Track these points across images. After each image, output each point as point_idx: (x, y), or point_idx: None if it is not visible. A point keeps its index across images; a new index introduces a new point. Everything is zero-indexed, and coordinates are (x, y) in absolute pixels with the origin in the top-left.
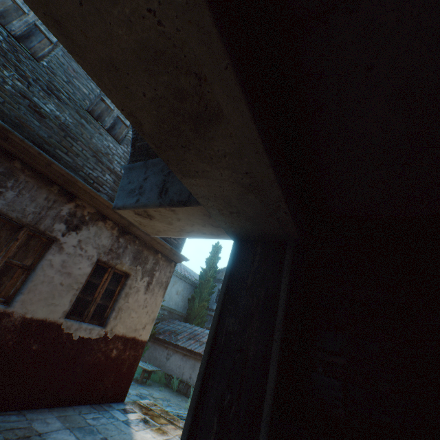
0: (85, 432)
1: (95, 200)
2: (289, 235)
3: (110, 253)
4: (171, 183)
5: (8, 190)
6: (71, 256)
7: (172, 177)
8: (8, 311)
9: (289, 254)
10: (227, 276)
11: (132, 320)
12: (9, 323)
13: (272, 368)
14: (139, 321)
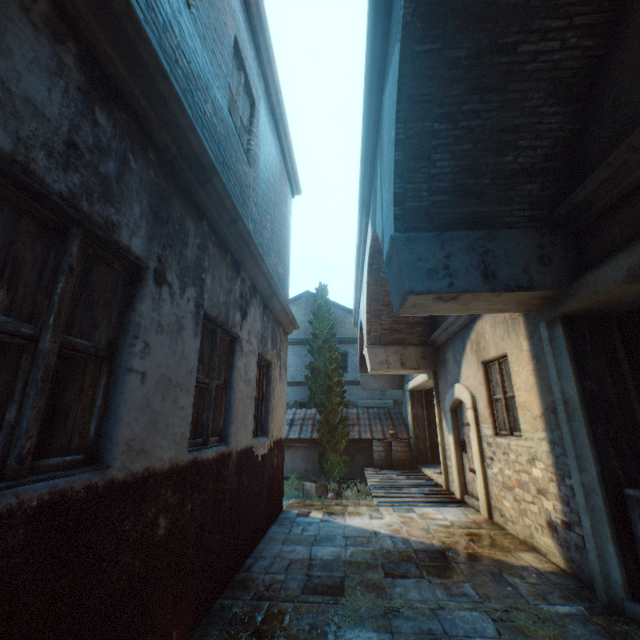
0: (326, 540)
1: (255, 267)
2: (616, 312)
3: (262, 340)
4: (496, 266)
5: (206, 275)
6: (247, 356)
7: (493, 258)
8: (230, 451)
9: (614, 326)
10: (570, 351)
11: (277, 418)
12: (232, 464)
13: (636, 404)
14: (280, 417)
